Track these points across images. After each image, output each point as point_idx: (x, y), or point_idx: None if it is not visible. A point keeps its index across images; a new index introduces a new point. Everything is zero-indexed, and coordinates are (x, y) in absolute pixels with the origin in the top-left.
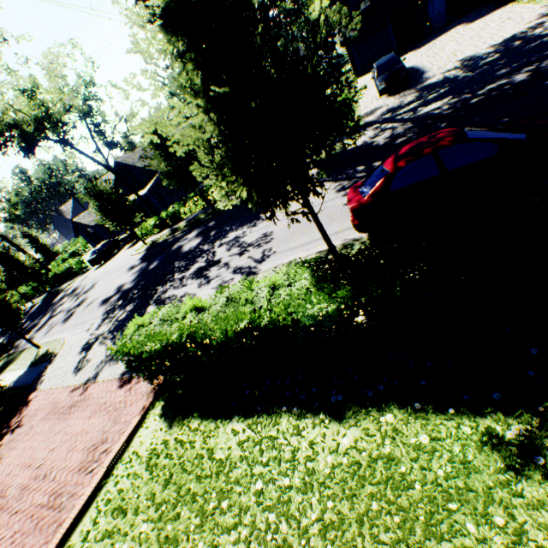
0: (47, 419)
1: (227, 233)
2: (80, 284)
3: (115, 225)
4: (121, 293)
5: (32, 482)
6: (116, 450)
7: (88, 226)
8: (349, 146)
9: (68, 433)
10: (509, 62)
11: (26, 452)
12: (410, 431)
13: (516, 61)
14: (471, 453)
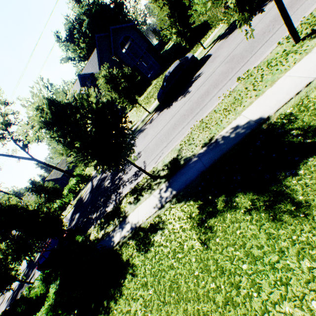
0: None
1: None
2: None
3: None
4: (13, 293)
5: None
6: None
7: None
8: (82, 195)
9: None
10: None
11: None
12: None
13: None
14: None
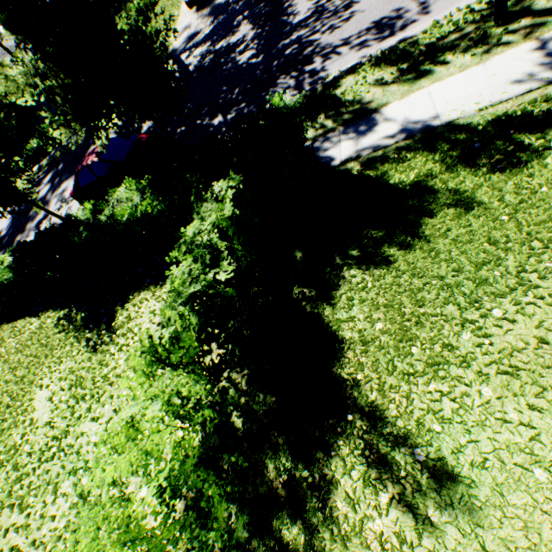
0: None
1: (63, 183)
2: None
3: None
4: None
5: None
6: None
7: None
8: None
9: None
10: (247, 5)
11: None
12: (49, 318)
13: (249, 7)
14: (51, 323)
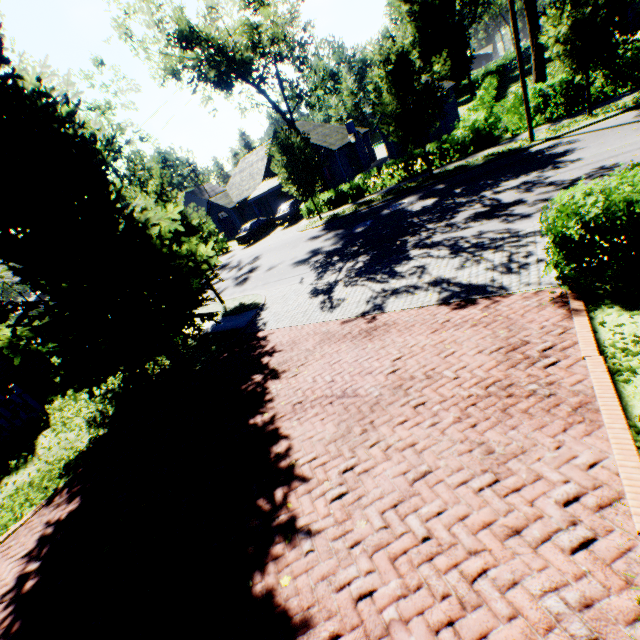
0: (332, 343)
1: (494, 184)
2: (230, 261)
3: (296, 188)
4: (324, 253)
5: (404, 382)
6: (589, 343)
7: (223, 209)
8: None
9: (408, 346)
10: None
11: (336, 365)
12: None
13: None
14: None
